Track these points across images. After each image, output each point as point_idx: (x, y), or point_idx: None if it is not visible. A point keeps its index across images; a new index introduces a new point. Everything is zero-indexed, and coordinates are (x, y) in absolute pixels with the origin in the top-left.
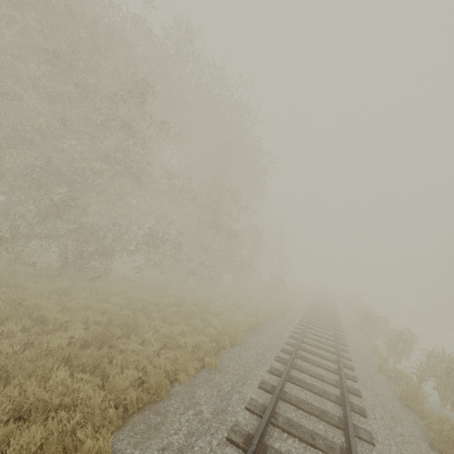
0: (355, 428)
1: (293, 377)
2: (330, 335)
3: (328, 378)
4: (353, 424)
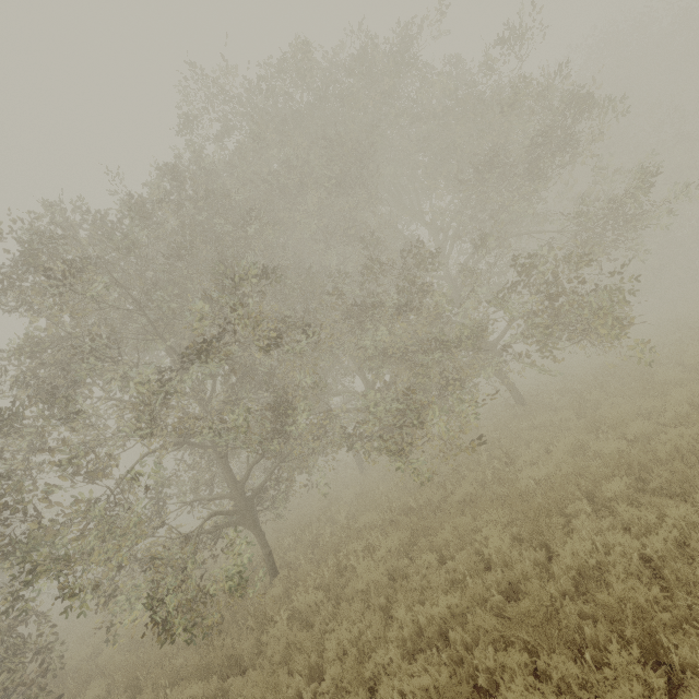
0: None
1: None
2: None
3: None
4: None
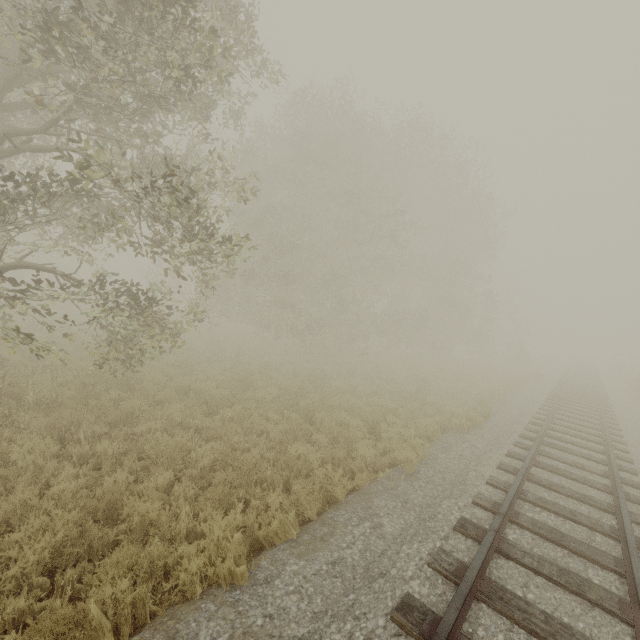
0: (608, 425)
1: (561, 408)
2: (591, 395)
3: (589, 411)
4: (607, 424)
